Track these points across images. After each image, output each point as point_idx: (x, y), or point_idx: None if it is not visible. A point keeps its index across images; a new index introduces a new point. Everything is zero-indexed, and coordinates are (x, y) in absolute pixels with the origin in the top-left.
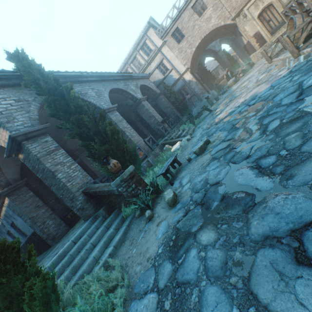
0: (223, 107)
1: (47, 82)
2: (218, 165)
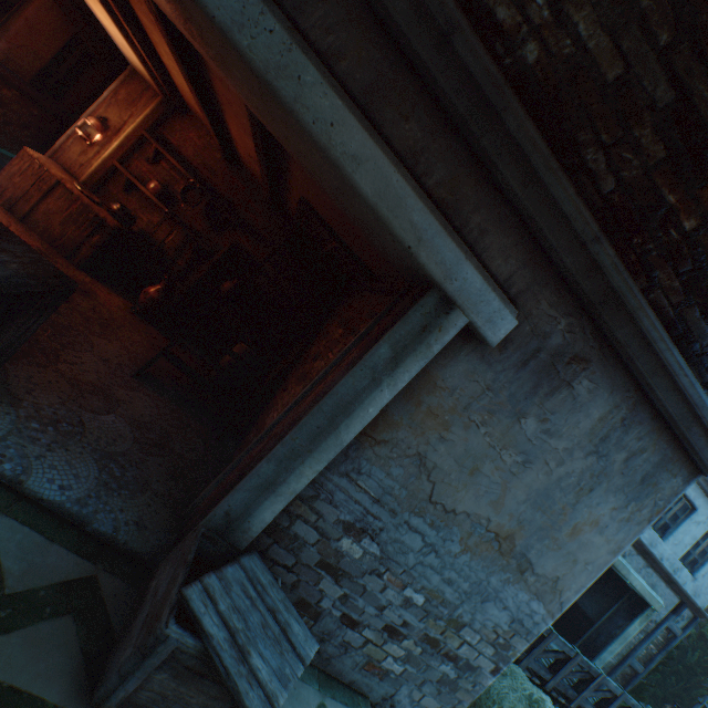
0: None
1: None
2: None
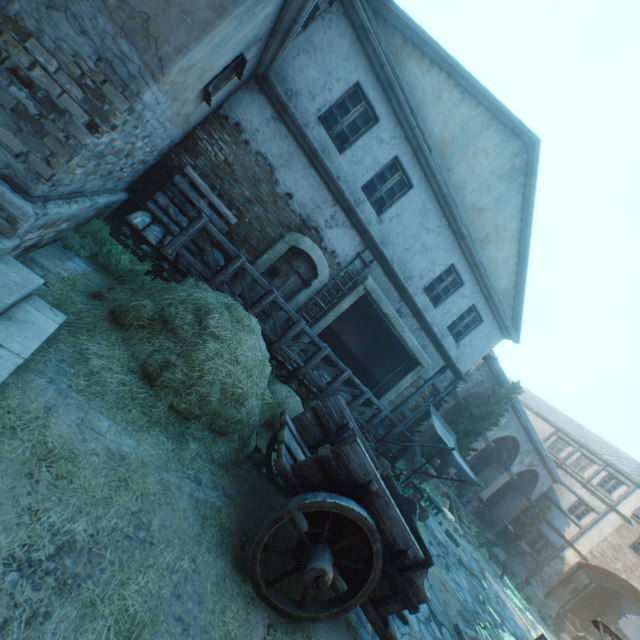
0: (503, 588)
1: (498, 408)
2: (443, 540)
